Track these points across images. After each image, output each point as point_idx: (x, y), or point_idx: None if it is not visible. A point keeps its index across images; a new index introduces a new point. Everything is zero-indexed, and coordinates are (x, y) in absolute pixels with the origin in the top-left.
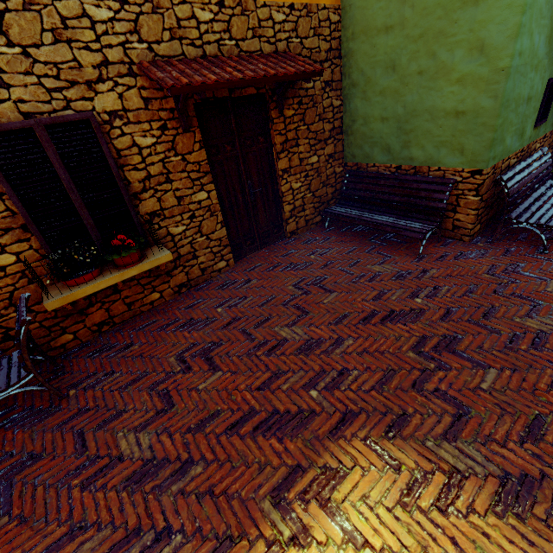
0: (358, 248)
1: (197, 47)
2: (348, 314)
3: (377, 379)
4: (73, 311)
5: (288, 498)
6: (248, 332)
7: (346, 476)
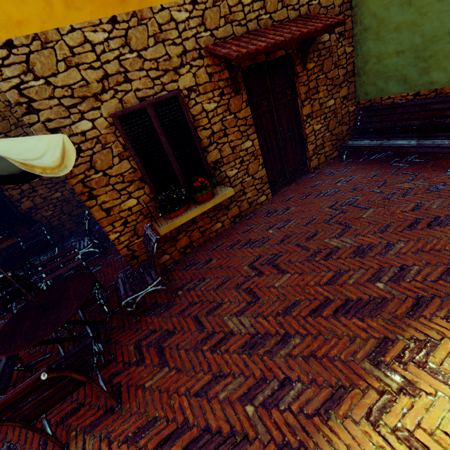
0: (381, 172)
1: (242, 26)
2: (391, 224)
3: (440, 272)
4: (169, 238)
5: (385, 361)
6: (301, 244)
7: (437, 346)
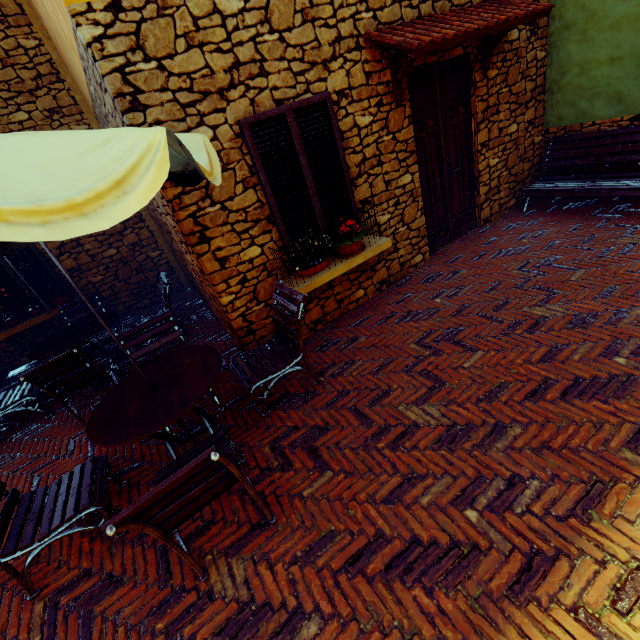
0: (583, 225)
1: (413, 8)
2: (616, 287)
3: None
4: None
5: None
6: (489, 315)
7: None
